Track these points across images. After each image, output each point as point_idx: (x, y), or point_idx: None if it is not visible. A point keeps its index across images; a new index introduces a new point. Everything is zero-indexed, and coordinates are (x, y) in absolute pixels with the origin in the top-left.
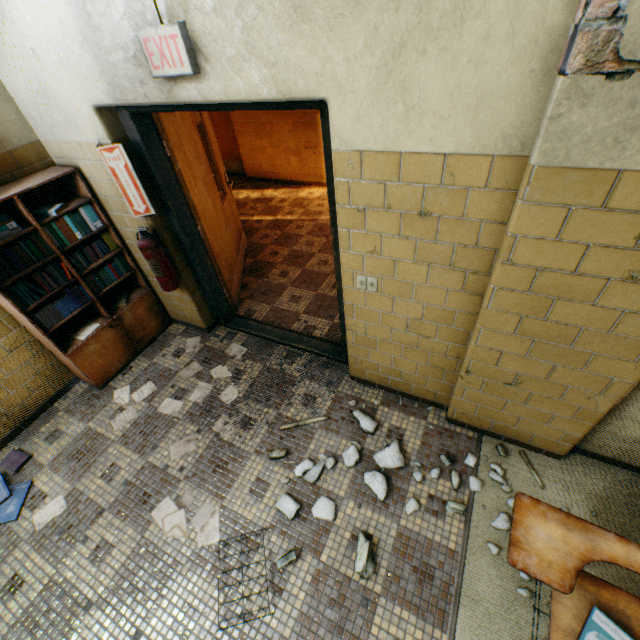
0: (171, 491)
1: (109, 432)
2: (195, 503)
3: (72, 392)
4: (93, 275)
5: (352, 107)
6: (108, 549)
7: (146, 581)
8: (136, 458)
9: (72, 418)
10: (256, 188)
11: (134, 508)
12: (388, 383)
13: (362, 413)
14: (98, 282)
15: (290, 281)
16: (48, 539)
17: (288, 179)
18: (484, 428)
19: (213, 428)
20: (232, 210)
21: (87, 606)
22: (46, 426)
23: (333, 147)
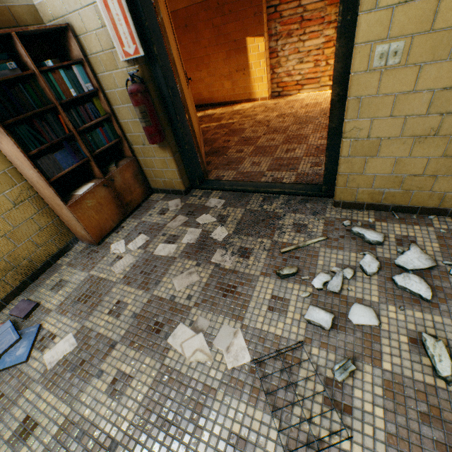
0: (183, 318)
1: (110, 276)
2: (212, 326)
3: (72, 251)
4: (87, 135)
5: None
6: (126, 381)
7: (176, 412)
8: (140, 294)
9: (74, 270)
10: (198, 111)
11: (147, 338)
12: (381, 199)
13: (362, 228)
14: (91, 142)
15: (246, 154)
16: (60, 377)
17: (223, 101)
18: None
19: (211, 260)
20: (192, 102)
21: (111, 447)
22: (51, 279)
23: None
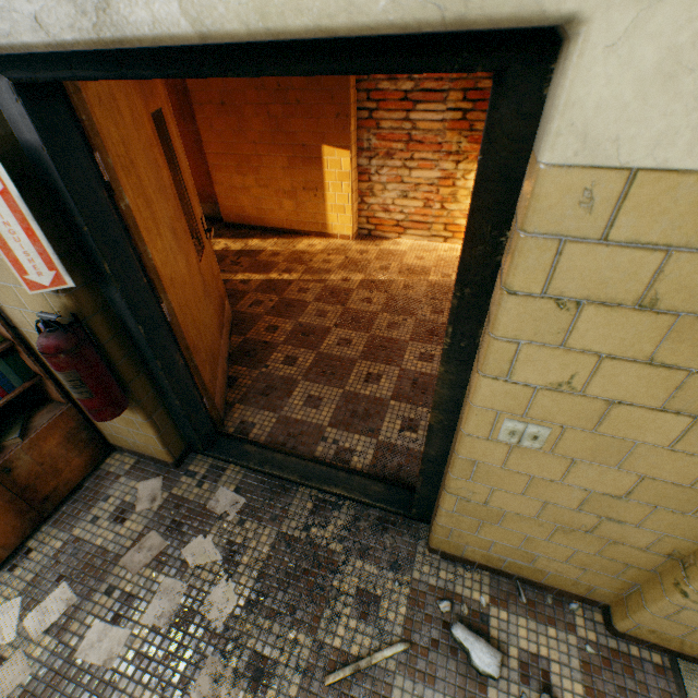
0: None
1: None
2: None
3: None
4: None
5: (663, 40)
6: None
7: None
8: None
9: None
10: (237, 237)
11: None
12: (501, 565)
13: (469, 631)
14: None
15: (301, 371)
16: None
17: (280, 227)
18: (685, 652)
19: (191, 694)
20: (212, 269)
21: None
22: None
23: (549, 157)
